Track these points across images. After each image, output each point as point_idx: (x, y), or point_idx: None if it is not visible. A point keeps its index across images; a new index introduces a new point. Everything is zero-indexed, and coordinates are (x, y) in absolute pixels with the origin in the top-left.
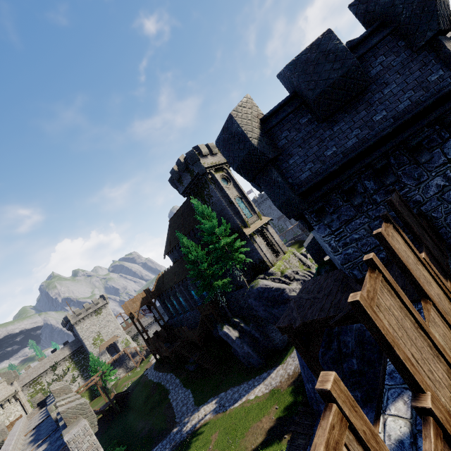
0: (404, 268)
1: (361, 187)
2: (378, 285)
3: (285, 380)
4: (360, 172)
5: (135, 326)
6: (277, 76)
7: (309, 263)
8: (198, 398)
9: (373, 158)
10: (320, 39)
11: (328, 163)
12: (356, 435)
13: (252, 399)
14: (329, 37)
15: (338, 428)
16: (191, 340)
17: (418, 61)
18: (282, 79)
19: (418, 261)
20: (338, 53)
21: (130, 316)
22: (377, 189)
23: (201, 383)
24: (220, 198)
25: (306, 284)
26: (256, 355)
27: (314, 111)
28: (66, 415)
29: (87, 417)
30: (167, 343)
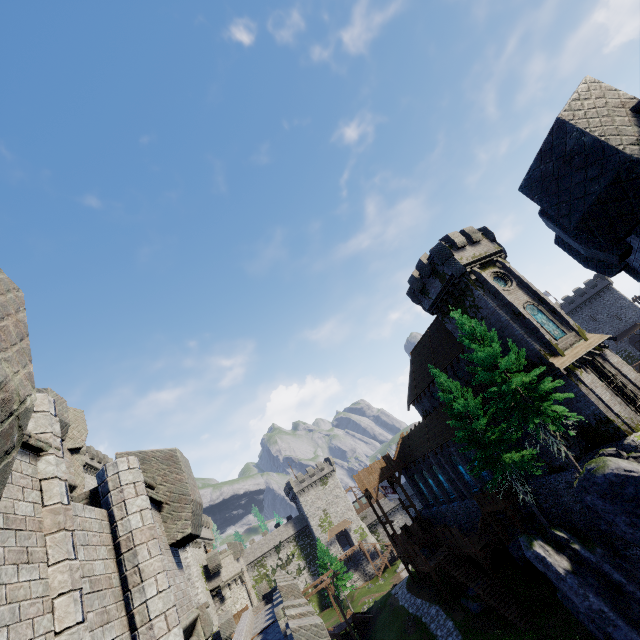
0: None
1: None
2: None
3: None
4: None
5: (374, 511)
6: None
7: None
8: None
9: None
10: None
11: None
12: None
13: None
14: None
15: None
16: (466, 553)
17: None
18: None
19: None
20: None
21: (365, 494)
22: None
23: None
24: (496, 309)
25: None
26: (622, 623)
27: None
28: (299, 637)
29: None
30: (423, 548)
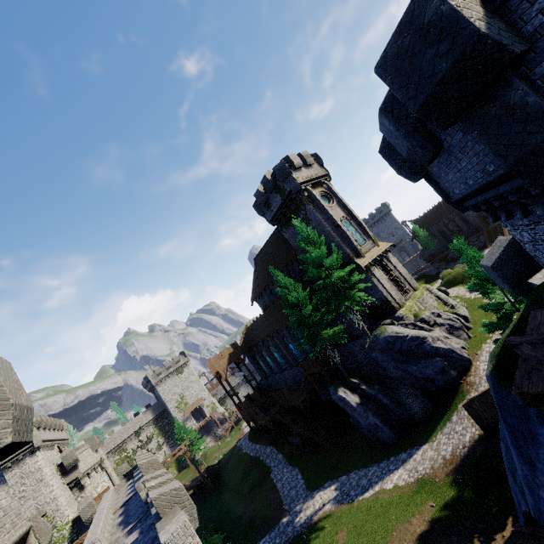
0: None
1: None
2: None
3: (439, 466)
4: None
5: (223, 388)
6: None
7: (452, 301)
8: (310, 481)
9: None
10: None
11: None
12: None
13: (390, 490)
14: None
15: None
16: (293, 405)
17: None
18: None
19: None
20: None
21: (216, 376)
22: None
23: (311, 461)
24: (322, 221)
25: (539, 317)
26: (386, 428)
27: None
28: (159, 503)
29: (185, 507)
30: (261, 408)
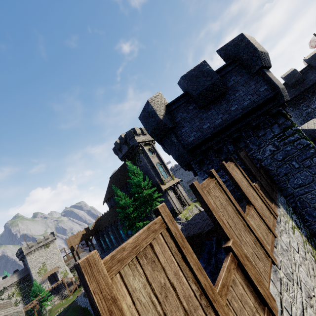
0: (237, 185)
1: (225, 148)
2: (212, 183)
3: None
4: (225, 140)
5: (74, 257)
6: (177, 83)
7: None
8: None
9: (231, 131)
10: (199, 65)
11: (205, 133)
12: (171, 234)
13: None
14: (204, 64)
15: (159, 225)
16: None
17: (253, 80)
18: (180, 85)
19: (250, 186)
20: (209, 73)
21: (71, 249)
22: (235, 150)
23: None
24: (146, 163)
25: (195, 215)
26: None
27: (197, 102)
28: None
29: None
30: None
